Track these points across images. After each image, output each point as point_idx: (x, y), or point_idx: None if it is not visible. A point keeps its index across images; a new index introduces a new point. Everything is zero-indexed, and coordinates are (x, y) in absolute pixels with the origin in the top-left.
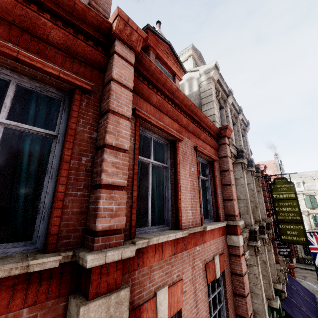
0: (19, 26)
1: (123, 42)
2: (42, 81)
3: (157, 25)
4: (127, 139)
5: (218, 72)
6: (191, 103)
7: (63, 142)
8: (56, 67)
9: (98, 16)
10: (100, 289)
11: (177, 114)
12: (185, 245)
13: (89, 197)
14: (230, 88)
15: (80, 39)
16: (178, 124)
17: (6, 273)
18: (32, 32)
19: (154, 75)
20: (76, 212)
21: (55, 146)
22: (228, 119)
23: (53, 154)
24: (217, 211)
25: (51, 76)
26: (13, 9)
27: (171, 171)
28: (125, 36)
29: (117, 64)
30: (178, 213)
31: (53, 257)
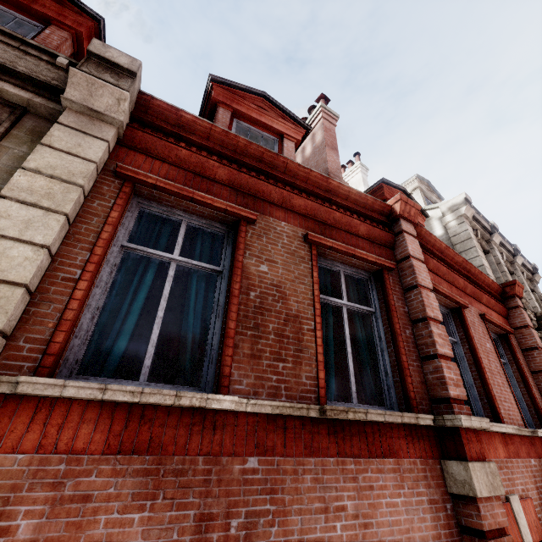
0: (344, 230)
1: (404, 219)
2: (357, 266)
3: (356, 157)
4: (438, 310)
5: (471, 206)
6: (462, 259)
7: (389, 317)
8: (374, 255)
9: (381, 203)
10: (472, 454)
11: (453, 275)
12: (516, 450)
13: (422, 368)
14: (492, 222)
15: (376, 226)
16: (455, 287)
17: (408, 420)
18: (350, 231)
19: (424, 239)
20: (419, 381)
21: (378, 322)
22: (502, 268)
23: (376, 328)
24: (538, 414)
25: (368, 263)
26: (341, 220)
27: (463, 348)
28: (406, 213)
29: (408, 241)
30: (493, 402)
31: (428, 415)
